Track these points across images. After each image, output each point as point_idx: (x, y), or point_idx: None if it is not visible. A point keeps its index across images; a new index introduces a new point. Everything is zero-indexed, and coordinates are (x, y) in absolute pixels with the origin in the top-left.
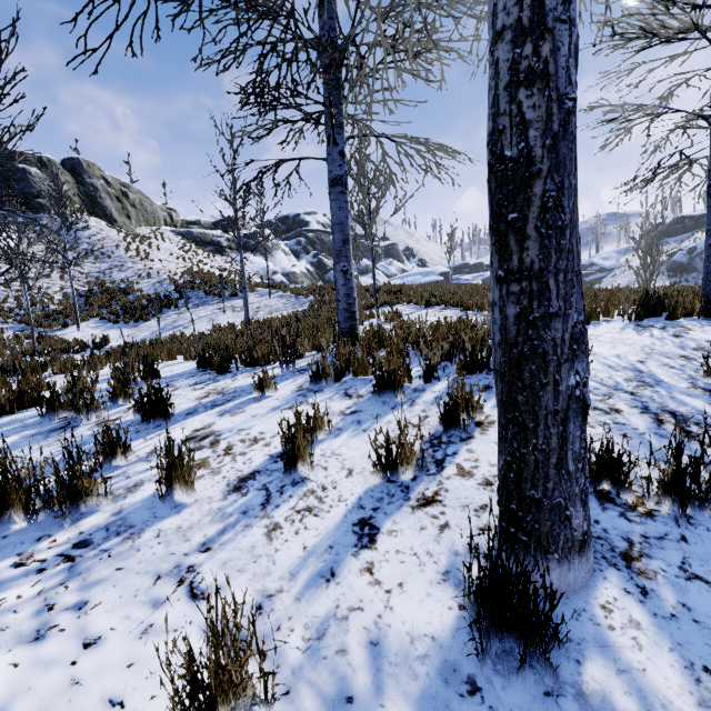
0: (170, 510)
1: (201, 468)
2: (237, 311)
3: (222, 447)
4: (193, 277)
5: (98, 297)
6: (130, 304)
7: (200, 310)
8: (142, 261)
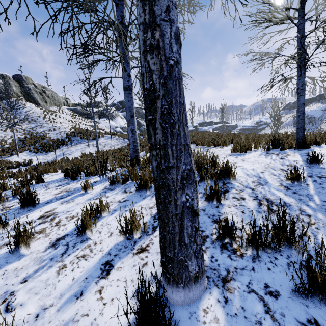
0: (16, 258)
1: (41, 233)
2: (95, 146)
3: (55, 221)
4: (75, 130)
5: (29, 140)
6: (44, 144)
7: (77, 146)
8: (51, 123)
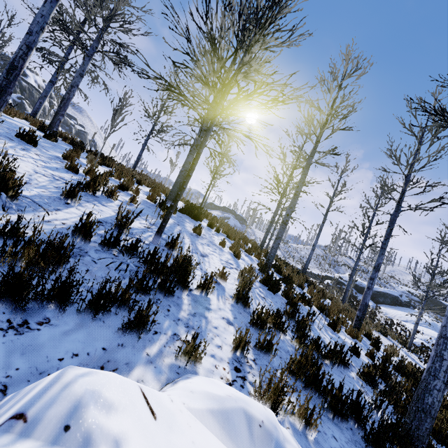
0: None
1: None
2: None
3: None
4: None
5: None
6: None
7: None
8: None
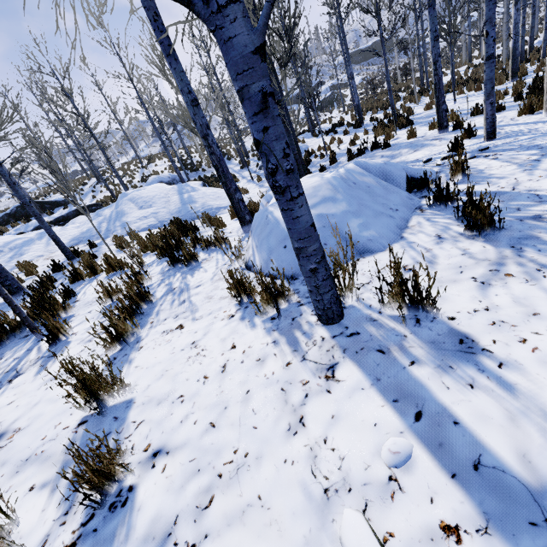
0: None
1: None
2: None
3: None
4: None
5: None
6: None
7: None
8: None
